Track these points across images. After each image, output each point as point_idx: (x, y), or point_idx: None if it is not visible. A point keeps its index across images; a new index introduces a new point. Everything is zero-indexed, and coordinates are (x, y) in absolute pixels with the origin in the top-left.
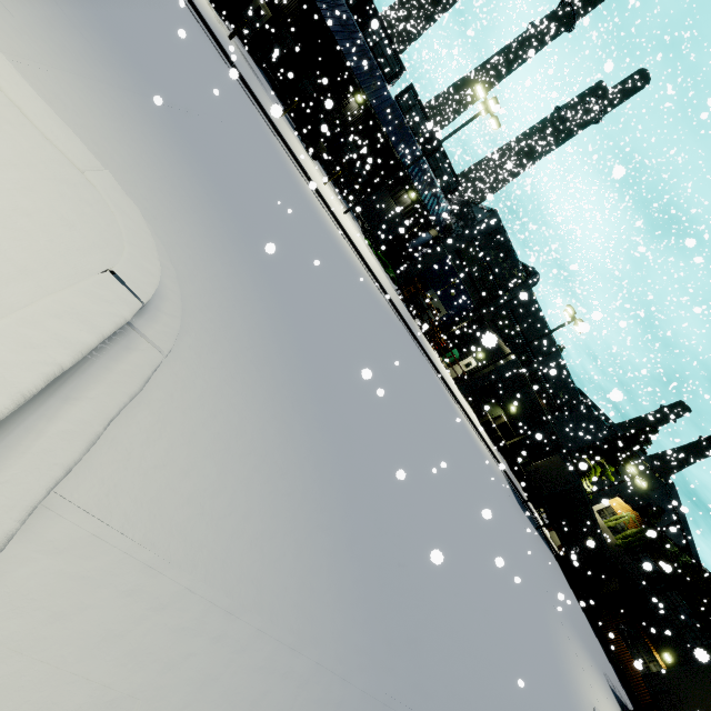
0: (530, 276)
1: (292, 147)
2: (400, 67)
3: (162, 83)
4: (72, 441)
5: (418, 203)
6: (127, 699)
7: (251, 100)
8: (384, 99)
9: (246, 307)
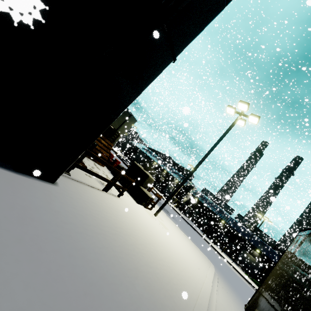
0: None
1: (209, 242)
2: (232, 209)
3: (193, 239)
4: (217, 278)
5: (262, 254)
6: (230, 298)
7: (197, 233)
8: (231, 220)
9: (222, 276)
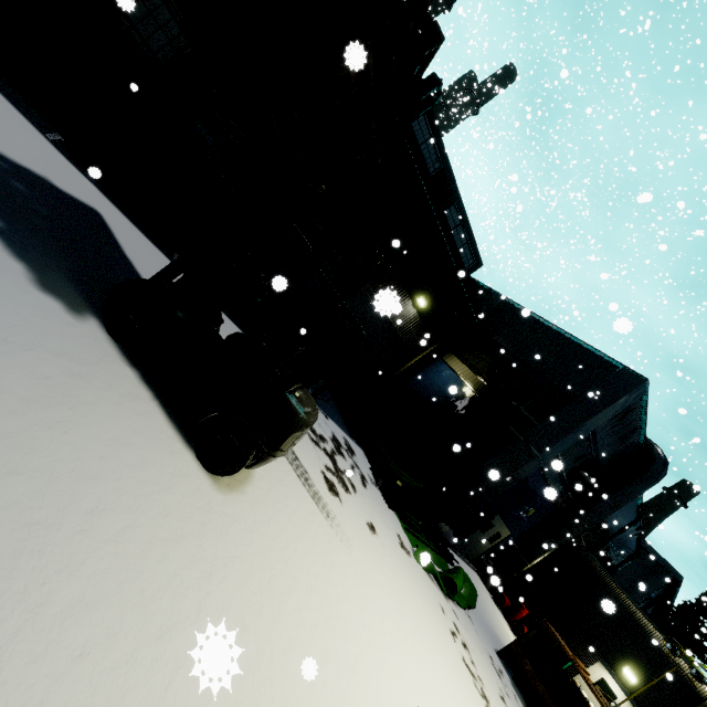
0: (654, 460)
1: None
2: None
3: None
4: None
5: (428, 314)
6: None
7: None
8: None
9: None
